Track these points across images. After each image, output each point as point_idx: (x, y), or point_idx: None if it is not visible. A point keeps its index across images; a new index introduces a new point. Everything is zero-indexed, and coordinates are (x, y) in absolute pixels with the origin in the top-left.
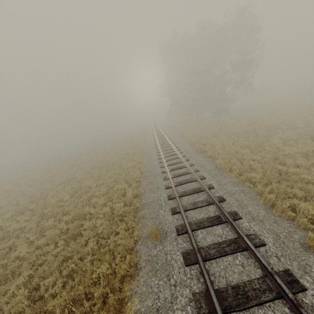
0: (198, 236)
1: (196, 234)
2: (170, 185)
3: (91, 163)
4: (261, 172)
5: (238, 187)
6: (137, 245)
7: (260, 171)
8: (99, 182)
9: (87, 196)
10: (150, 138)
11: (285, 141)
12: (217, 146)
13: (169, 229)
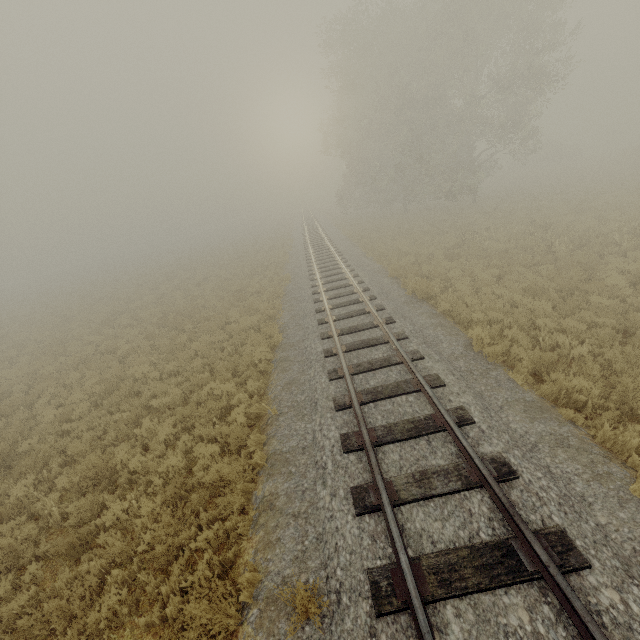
0: (450, 631)
1: (442, 622)
2: (349, 399)
3: (157, 311)
4: (605, 380)
5: (544, 424)
6: (247, 621)
7: (598, 373)
8: (169, 367)
9: (131, 411)
10: (299, 253)
11: (637, 280)
12: (461, 286)
13: (347, 578)
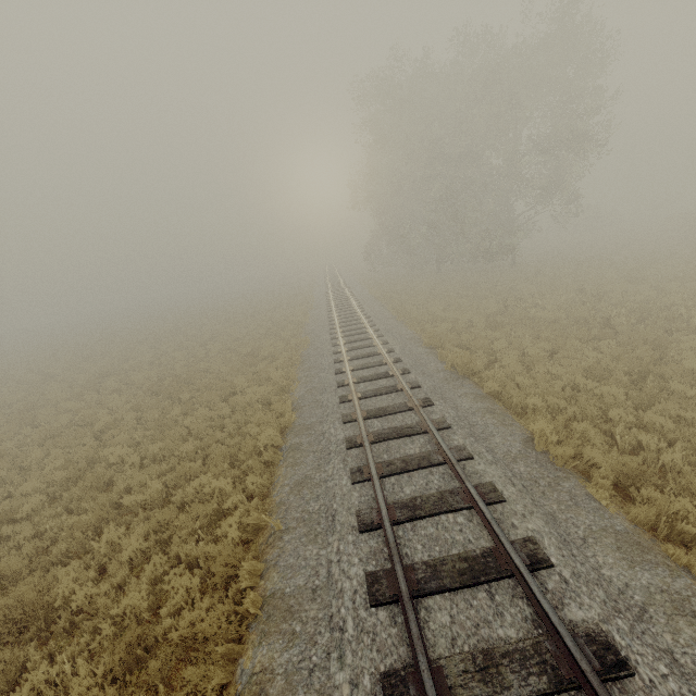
0: None
1: None
2: (378, 515)
3: (153, 374)
4: None
5: (650, 573)
6: None
7: None
8: (154, 449)
9: (92, 513)
10: (320, 312)
11: None
12: (509, 361)
13: None
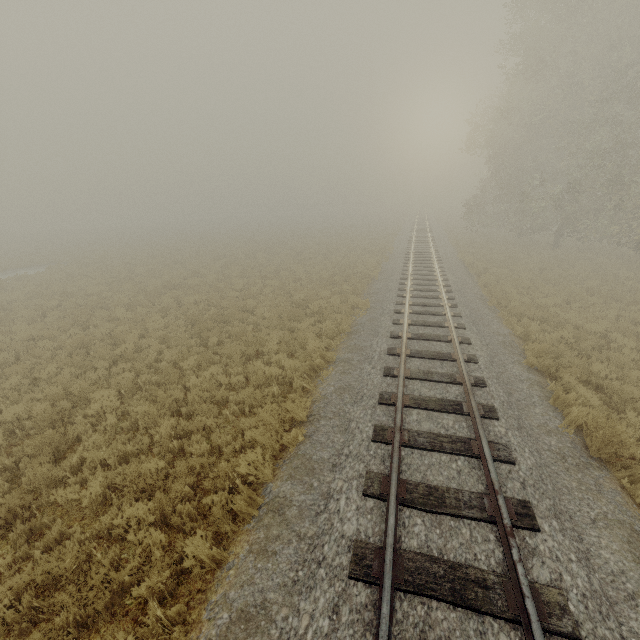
0: None
1: None
2: None
3: (203, 299)
4: None
5: None
6: None
7: None
8: (139, 410)
9: (3, 505)
10: (394, 269)
11: None
12: None
13: None
